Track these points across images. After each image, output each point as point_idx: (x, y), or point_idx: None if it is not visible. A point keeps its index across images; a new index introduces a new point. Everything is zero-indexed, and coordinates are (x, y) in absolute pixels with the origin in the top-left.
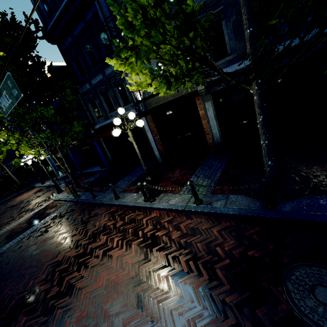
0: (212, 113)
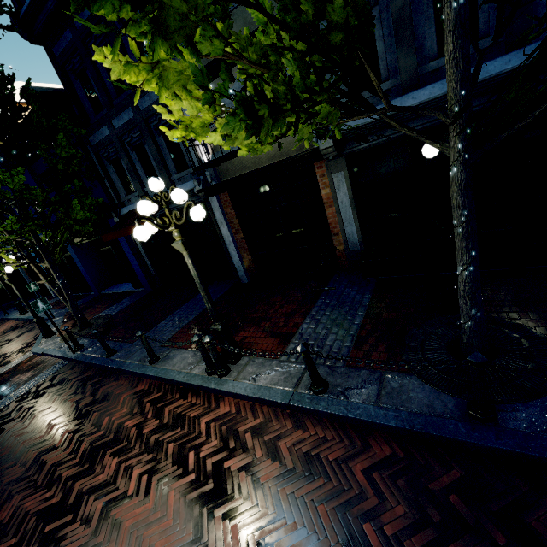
0: (346, 195)
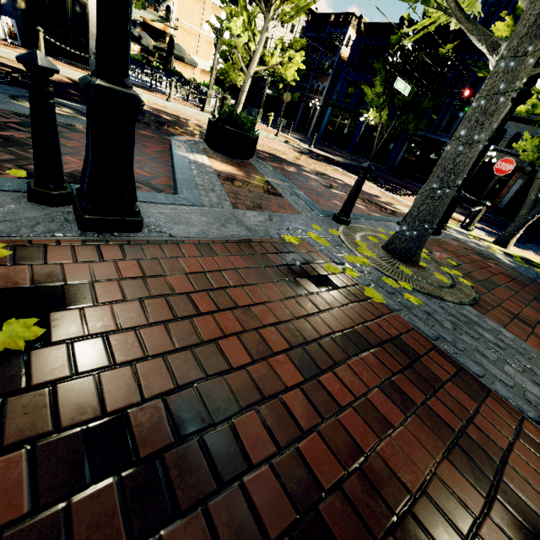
0: (516, 188)
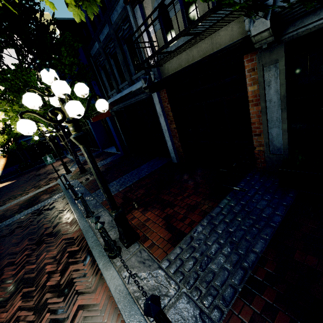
0: (277, 93)
